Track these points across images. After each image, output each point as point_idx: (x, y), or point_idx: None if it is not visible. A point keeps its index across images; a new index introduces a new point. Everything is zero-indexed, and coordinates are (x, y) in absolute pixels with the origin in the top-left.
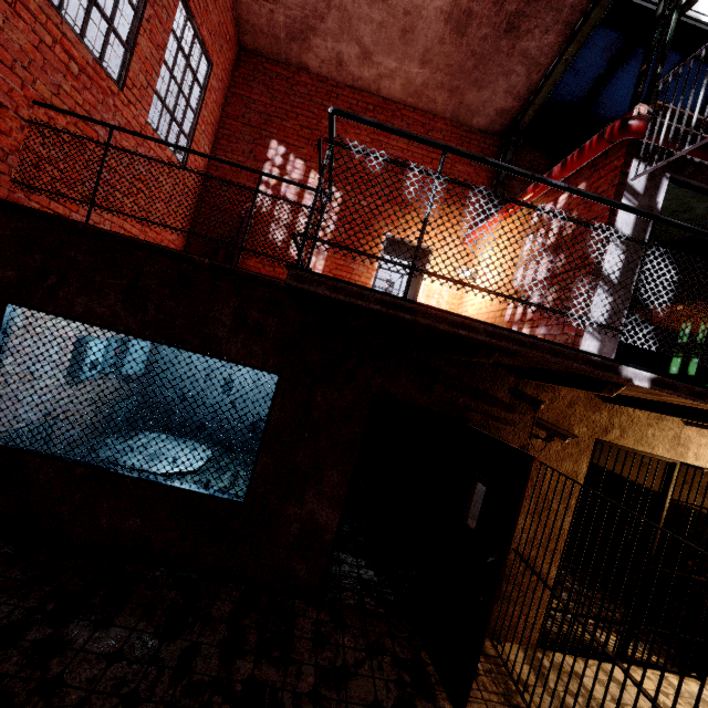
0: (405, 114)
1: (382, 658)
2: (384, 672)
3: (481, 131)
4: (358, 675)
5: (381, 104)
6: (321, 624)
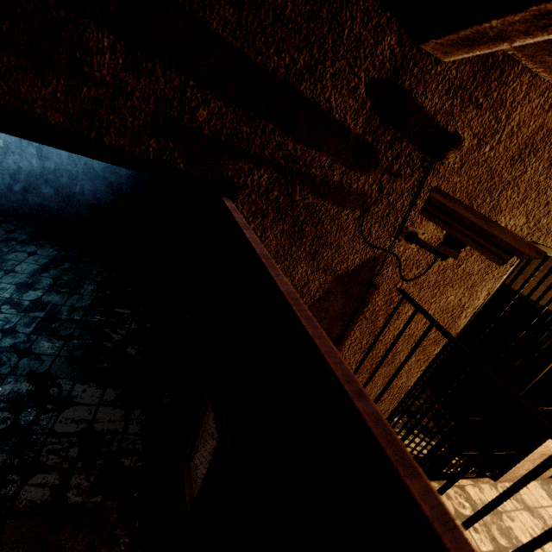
0: None
1: None
2: None
3: None
4: None
5: None
6: None
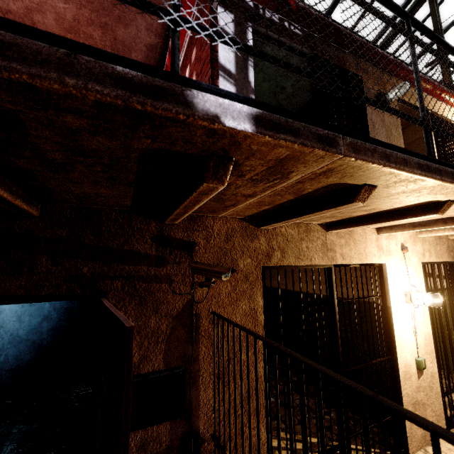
0: None
1: None
2: None
3: None
4: None
5: None
6: None
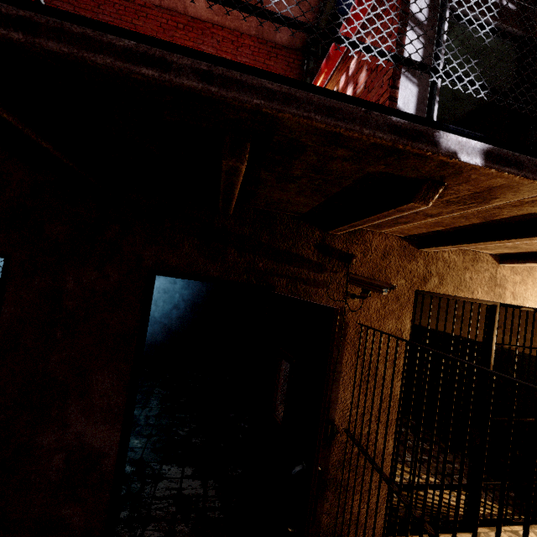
0: (214, 32)
1: None
2: None
3: (285, 47)
4: None
5: (190, 23)
6: None
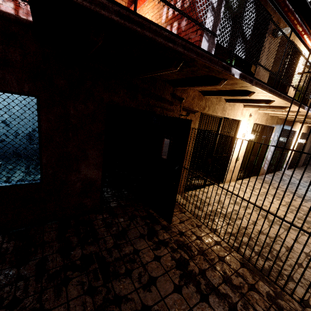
0: None
1: (136, 219)
2: (139, 223)
3: None
4: (130, 229)
5: None
6: (106, 219)
